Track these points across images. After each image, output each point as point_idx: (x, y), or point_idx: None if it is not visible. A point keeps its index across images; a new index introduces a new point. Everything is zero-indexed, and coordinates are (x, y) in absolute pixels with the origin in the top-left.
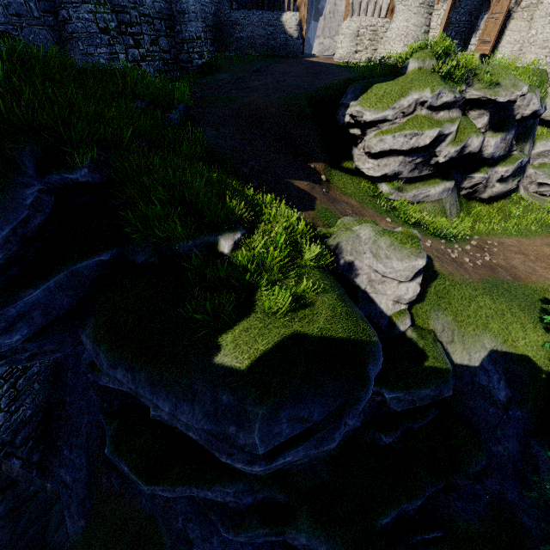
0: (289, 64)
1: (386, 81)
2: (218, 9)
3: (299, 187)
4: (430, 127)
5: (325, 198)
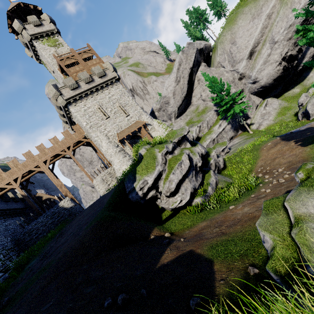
0: (79, 215)
1: (139, 164)
2: (14, 236)
3: (171, 260)
4: (181, 156)
5: (194, 242)
